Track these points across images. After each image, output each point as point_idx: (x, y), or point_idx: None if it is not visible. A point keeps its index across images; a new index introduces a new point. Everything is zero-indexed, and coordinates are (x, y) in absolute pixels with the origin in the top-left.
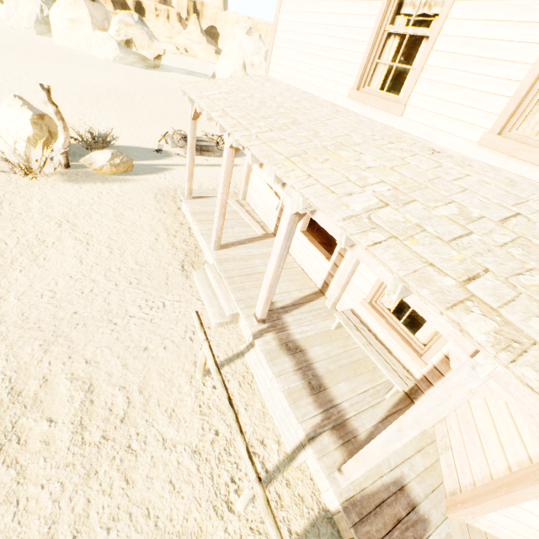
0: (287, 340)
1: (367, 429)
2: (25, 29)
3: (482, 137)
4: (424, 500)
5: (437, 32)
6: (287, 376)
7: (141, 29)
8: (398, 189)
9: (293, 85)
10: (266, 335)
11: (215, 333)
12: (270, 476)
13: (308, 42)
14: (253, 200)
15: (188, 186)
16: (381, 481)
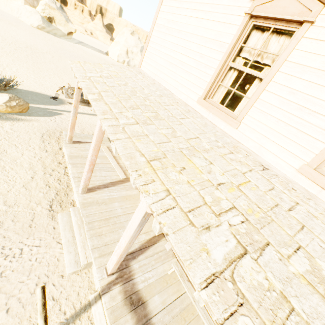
0: (131, 292)
1: None
2: None
3: (301, 167)
4: None
5: (270, 78)
6: None
7: (61, 13)
8: (250, 221)
9: (157, 81)
10: (113, 288)
11: (67, 283)
12: None
13: (171, 55)
14: None
15: (69, 134)
16: None
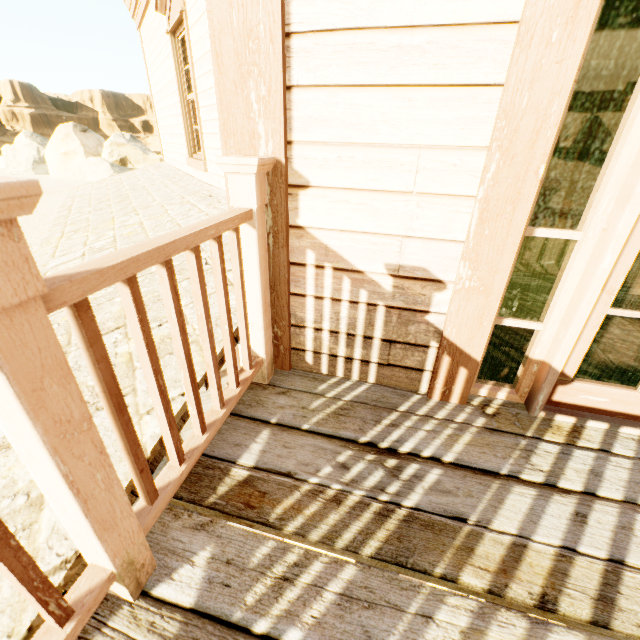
0: None
1: None
2: (24, 172)
3: None
4: None
5: (195, 92)
6: None
7: (134, 146)
8: (116, 239)
9: (173, 166)
10: None
11: None
12: None
13: (168, 125)
14: None
15: None
16: None
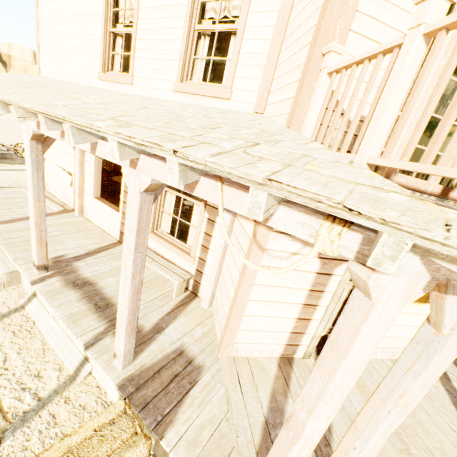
0: (75, 279)
1: (153, 323)
2: None
3: (173, 86)
4: (201, 354)
5: (135, 27)
6: (70, 304)
7: None
8: (105, 102)
9: (61, 79)
10: (49, 279)
11: None
12: (44, 402)
13: (64, 45)
14: (51, 186)
15: None
16: (162, 354)
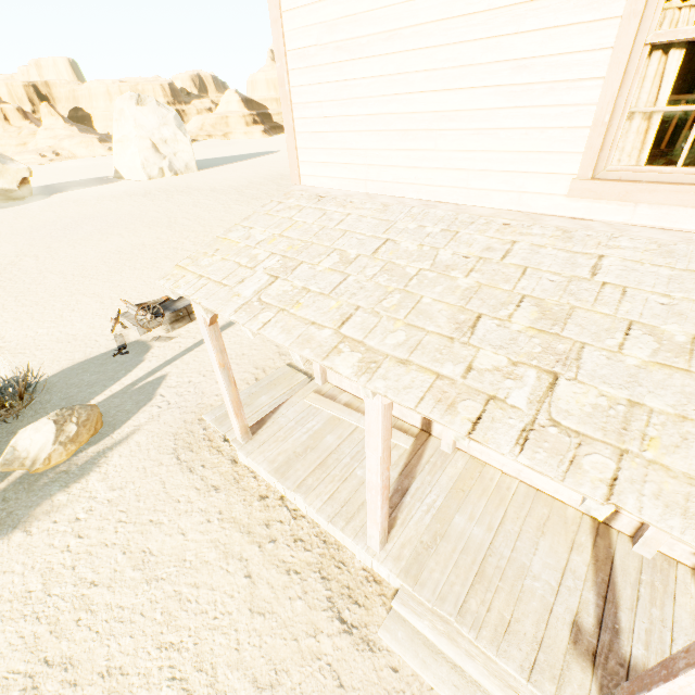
0: None
1: None
2: None
3: None
4: None
5: None
6: None
7: None
8: None
9: (380, 193)
10: None
11: None
12: None
13: (395, 111)
14: (345, 380)
15: (239, 425)
16: None
